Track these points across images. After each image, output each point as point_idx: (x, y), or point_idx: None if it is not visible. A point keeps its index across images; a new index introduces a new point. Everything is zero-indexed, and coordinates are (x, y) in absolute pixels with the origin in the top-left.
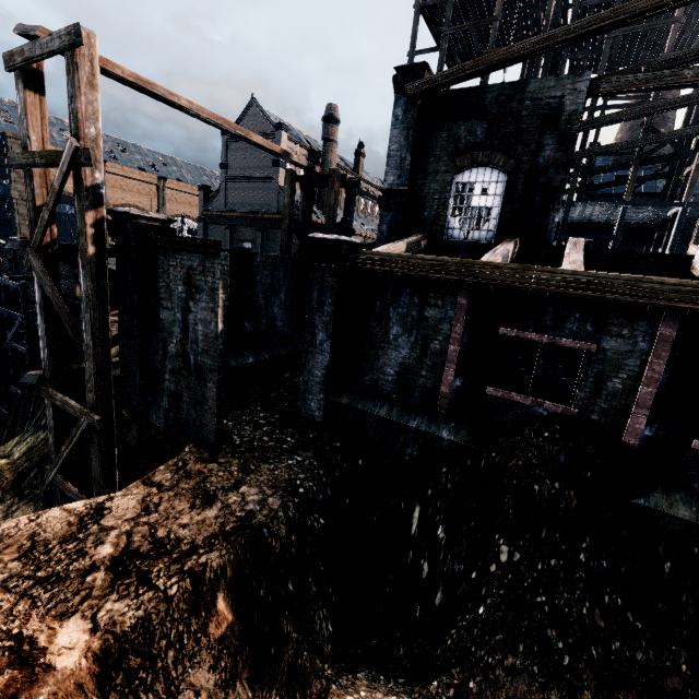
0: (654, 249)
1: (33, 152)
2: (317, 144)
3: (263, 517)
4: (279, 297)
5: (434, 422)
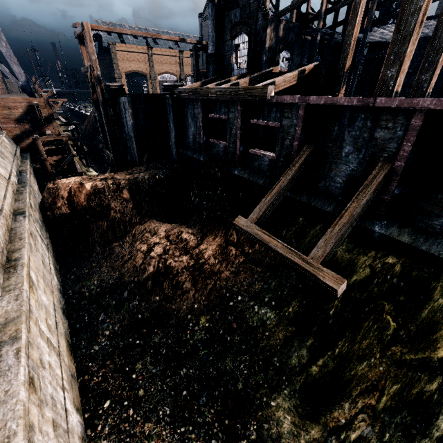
0: None
1: (85, 67)
2: None
3: (141, 178)
4: None
5: (200, 155)
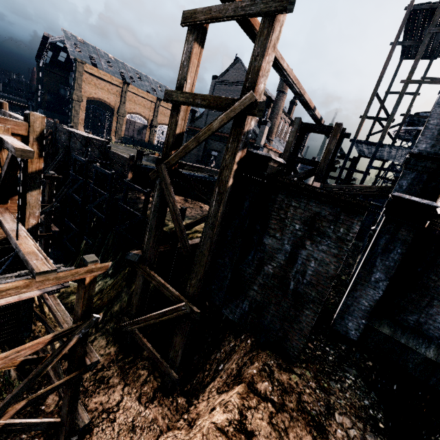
0: None
1: (195, 94)
2: (269, 93)
3: None
4: None
5: None
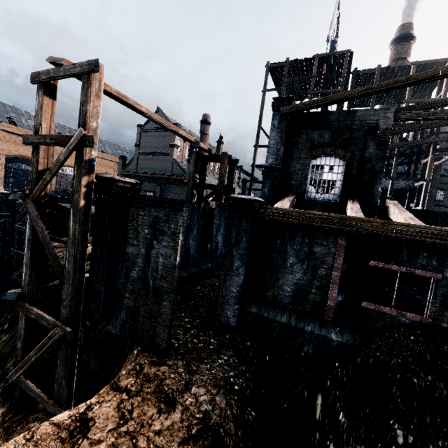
0: (407, 204)
1: (45, 135)
2: (195, 135)
3: (217, 417)
4: (193, 233)
5: (323, 326)
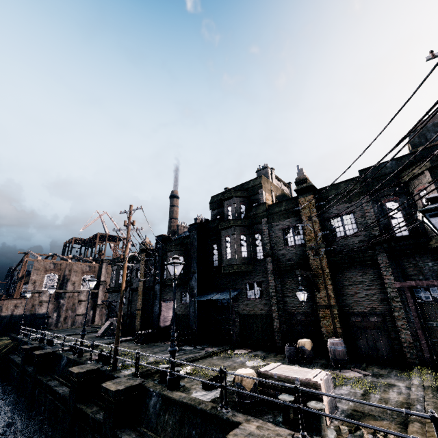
0: None
1: None
2: None
3: None
4: None
5: None
